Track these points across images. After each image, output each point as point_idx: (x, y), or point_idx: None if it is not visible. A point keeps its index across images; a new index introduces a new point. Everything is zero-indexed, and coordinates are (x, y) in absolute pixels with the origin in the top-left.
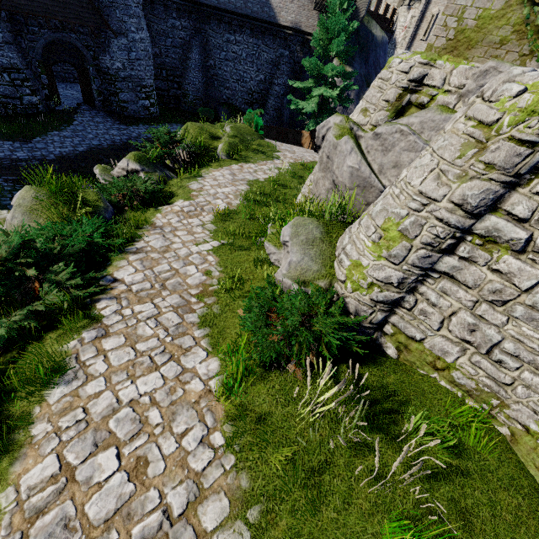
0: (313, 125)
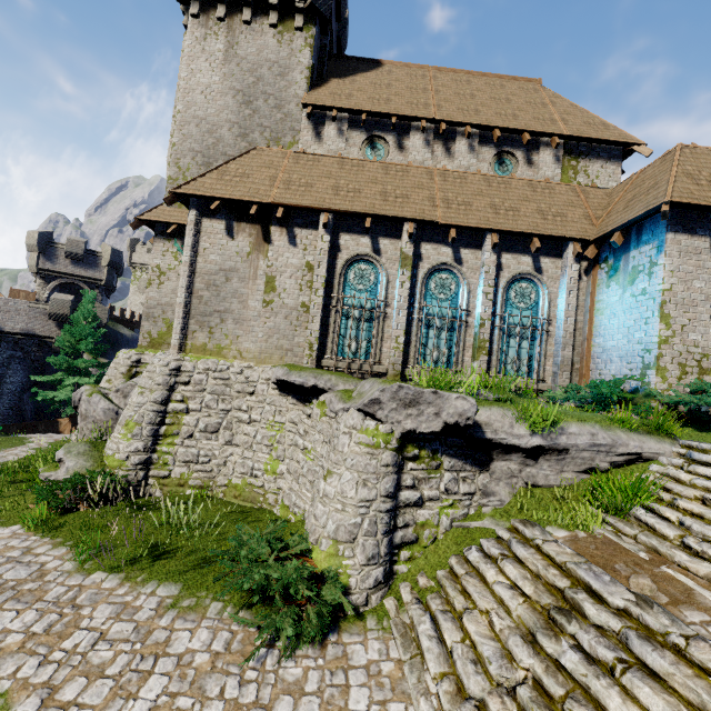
0: (72, 410)
